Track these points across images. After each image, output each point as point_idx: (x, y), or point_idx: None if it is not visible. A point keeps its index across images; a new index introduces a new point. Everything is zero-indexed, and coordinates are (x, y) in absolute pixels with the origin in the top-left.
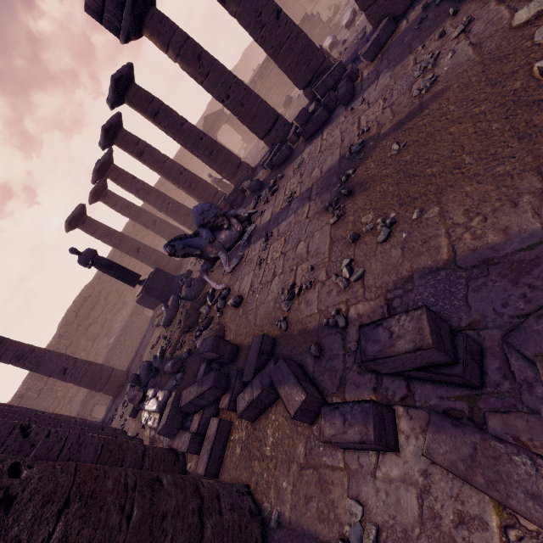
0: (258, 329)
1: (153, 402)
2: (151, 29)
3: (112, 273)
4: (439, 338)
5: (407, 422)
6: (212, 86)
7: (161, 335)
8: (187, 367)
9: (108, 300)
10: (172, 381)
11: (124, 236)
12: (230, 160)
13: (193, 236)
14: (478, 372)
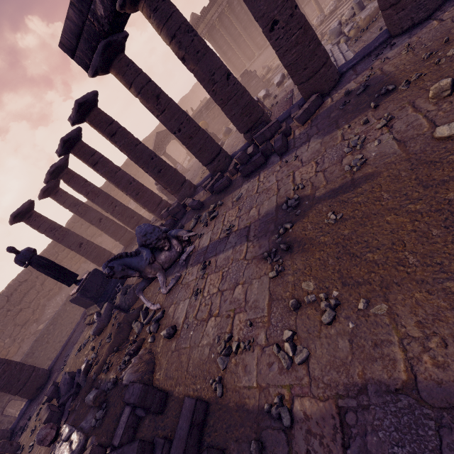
0: (190, 379)
1: (65, 449)
2: (118, 69)
3: (48, 273)
4: None
5: None
6: (166, 120)
7: (90, 337)
8: (110, 404)
9: (44, 285)
10: (92, 416)
11: (68, 231)
12: (175, 178)
13: (134, 254)
14: None
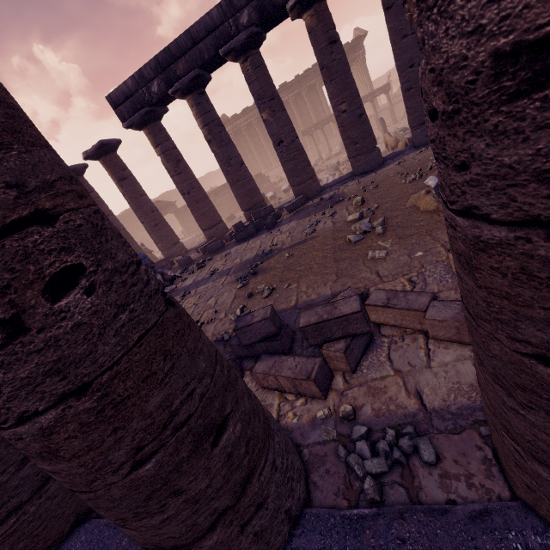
0: None
1: None
2: (151, 130)
3: None
4: (274, 318)
5: (250, 377)
6: (180, 182)
7: None
8: None
9: None
10: None
11: None
12: (170, 236)
13: None
14: (290, 345)
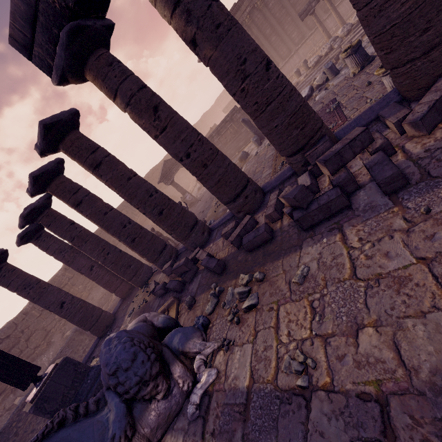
0: None
1: None
2: (95, 71)
3: None
4: None
5: None
6: (169, 142)
7: None
8: None
9: (29, 341)
10: None
11: (47, 287)
12: (183, 220)
13: (93, 408)
14: None
